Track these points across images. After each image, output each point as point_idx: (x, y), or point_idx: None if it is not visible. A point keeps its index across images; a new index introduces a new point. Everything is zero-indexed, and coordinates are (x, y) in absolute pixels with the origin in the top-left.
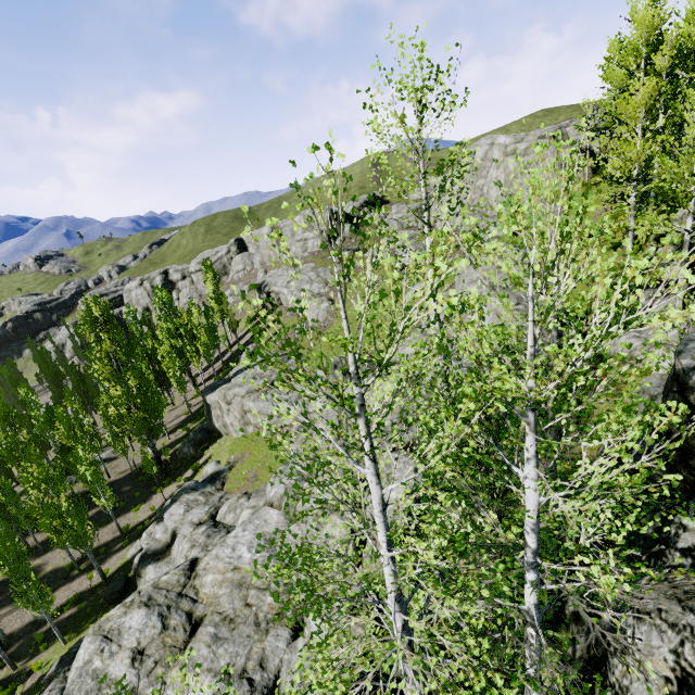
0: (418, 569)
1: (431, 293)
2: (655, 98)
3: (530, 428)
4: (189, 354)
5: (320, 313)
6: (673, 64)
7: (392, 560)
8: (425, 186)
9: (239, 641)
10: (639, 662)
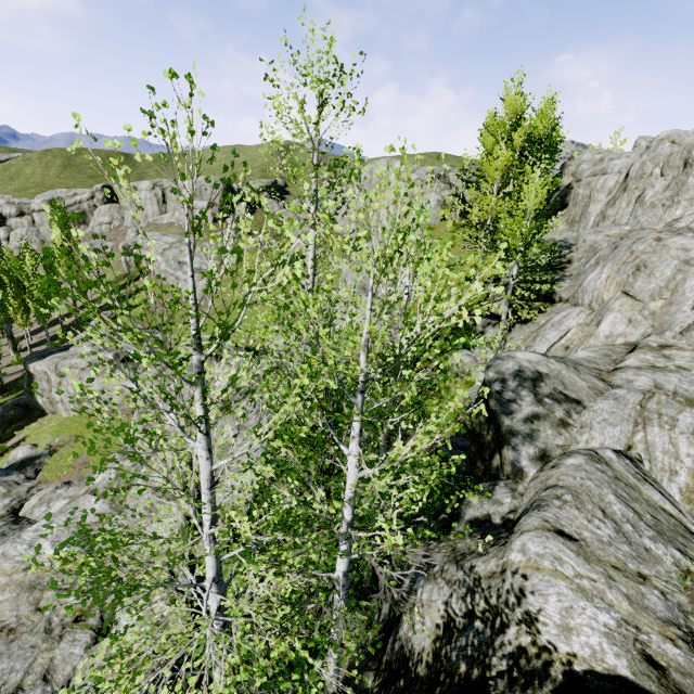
0: (242, 548)
1: (280, 263)
2: (509, 167)
3: (358, 408)
4: (12, 310)
5: (198, 290)
6: (524, 146)
7: (215, 540)
8: (314, 177)
9: (18, 654)
10: (410, 609)
